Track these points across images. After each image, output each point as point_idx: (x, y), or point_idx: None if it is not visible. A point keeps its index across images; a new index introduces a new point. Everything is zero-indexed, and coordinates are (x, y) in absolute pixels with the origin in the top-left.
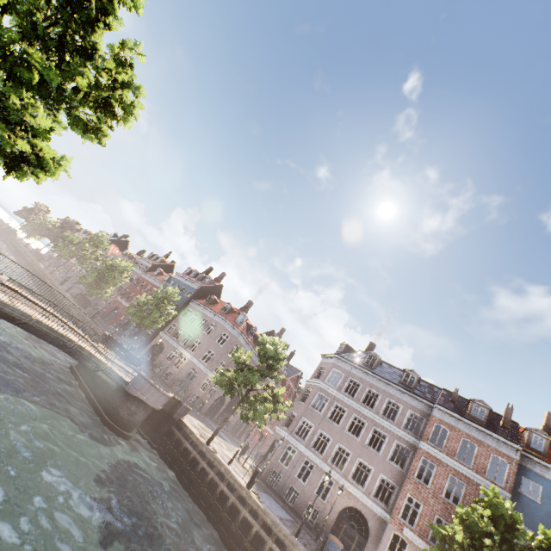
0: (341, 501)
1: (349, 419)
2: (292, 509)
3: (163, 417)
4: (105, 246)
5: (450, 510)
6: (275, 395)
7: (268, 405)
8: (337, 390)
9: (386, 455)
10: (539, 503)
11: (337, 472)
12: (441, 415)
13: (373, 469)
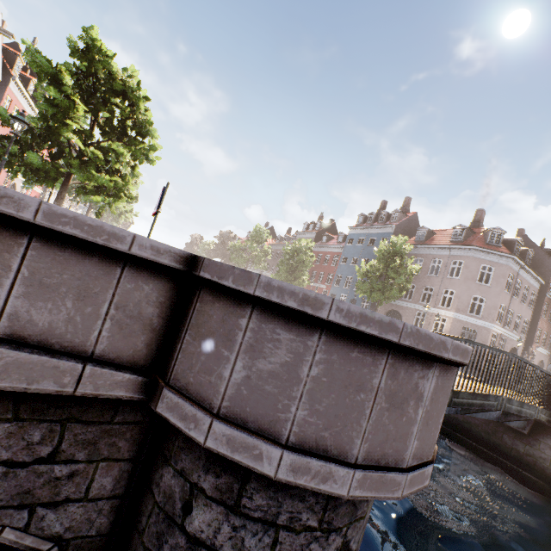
0: None
1: None
2: None
3: None
4: (266, 239)
5: None
6: None
7: None
8: None
9: None
10: None
11: None
12: None
13: None
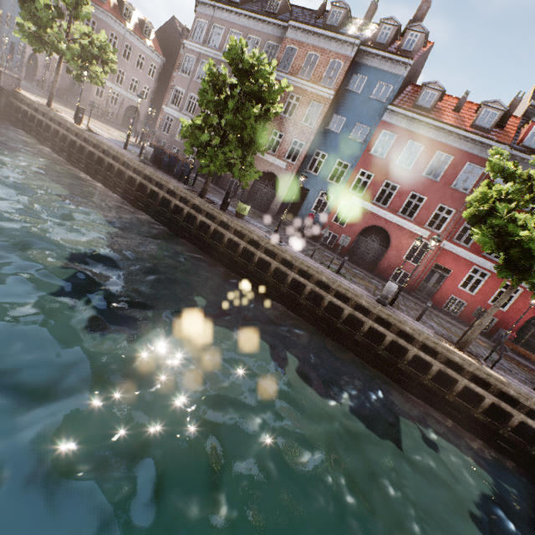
0: None
1: None
2: None
3: None
4: None
5: (285, 123)
6: (91, 41)
7: (74, 47)
8: (201, 45)
9: None
10: (359, 93)
11: None
12: (293, 34)
13: None
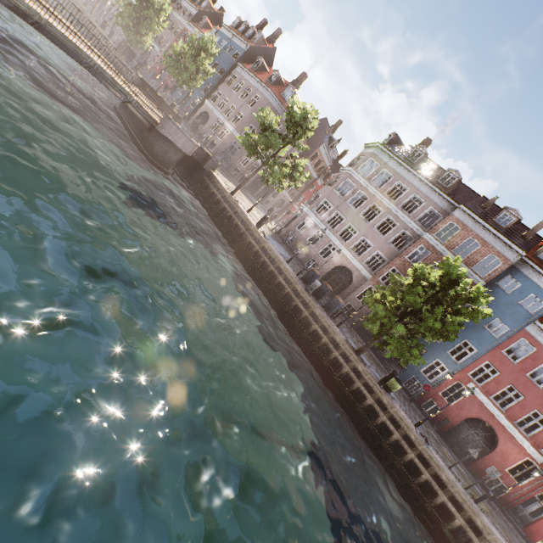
0: (337, 261)
1: (367, 206)
2: (298, 259)
3: (196, 167)
4: None
5: None
6: (295, 165)
7: (284, 170)
8: (365, 179)
9: (389, 238)
10: (508, 294)
11: (342, 243)
12: (461, 216)
13: (372, 246)
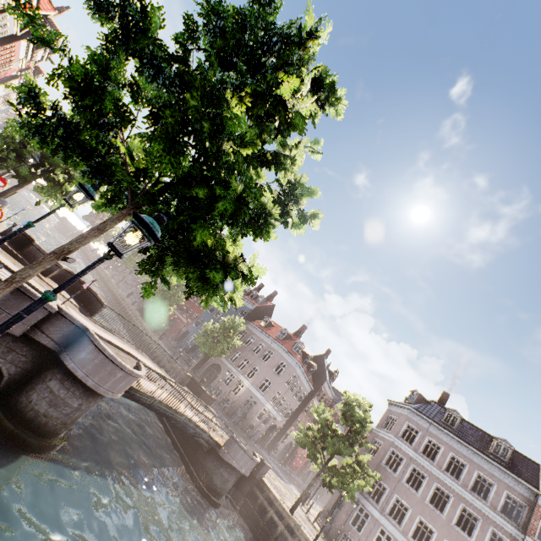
0: None
1: (430, 488)
2: None
3: (244, 475)
4: None
5: None
6: (361, 464)
7: (359, 482)
8: (413, 449)
9: None
10: None
11: None
12: None
13: None
